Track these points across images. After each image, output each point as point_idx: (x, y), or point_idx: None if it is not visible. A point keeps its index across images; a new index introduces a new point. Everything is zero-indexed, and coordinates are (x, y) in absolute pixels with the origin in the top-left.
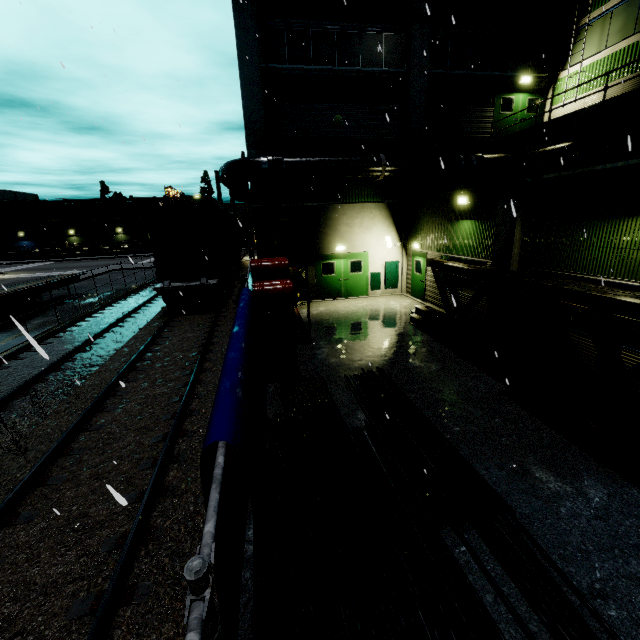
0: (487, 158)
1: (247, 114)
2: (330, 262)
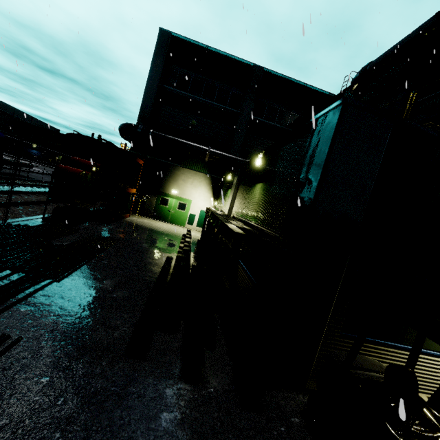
0: None
1: (143, 104)
2: (167, 198)
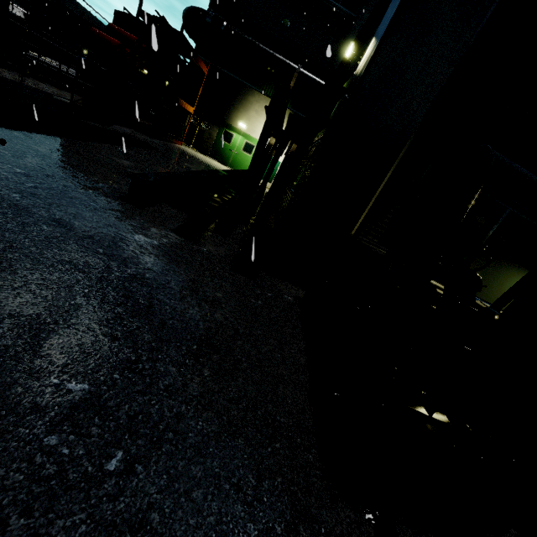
0: None
1: None
2: (231, 133)
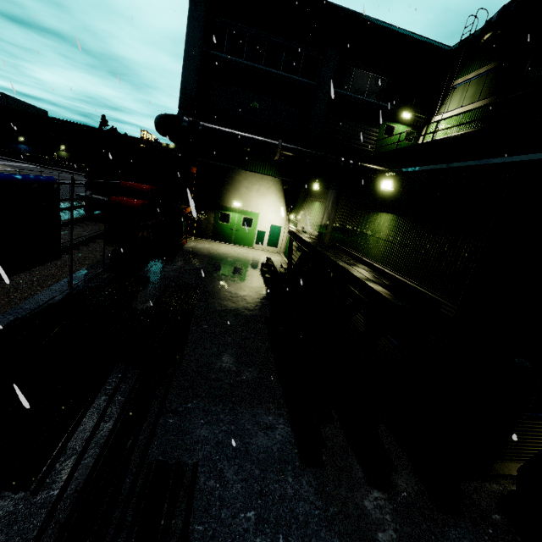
0: (362, 165)
1: (184, 82)
2: (227, 213)
